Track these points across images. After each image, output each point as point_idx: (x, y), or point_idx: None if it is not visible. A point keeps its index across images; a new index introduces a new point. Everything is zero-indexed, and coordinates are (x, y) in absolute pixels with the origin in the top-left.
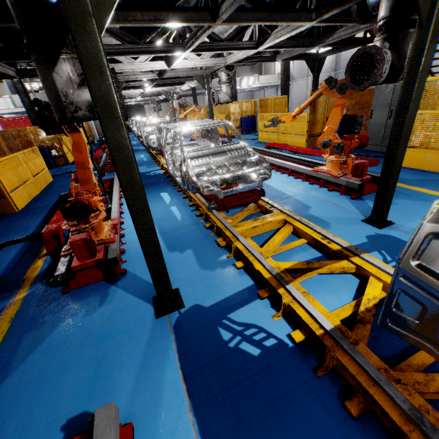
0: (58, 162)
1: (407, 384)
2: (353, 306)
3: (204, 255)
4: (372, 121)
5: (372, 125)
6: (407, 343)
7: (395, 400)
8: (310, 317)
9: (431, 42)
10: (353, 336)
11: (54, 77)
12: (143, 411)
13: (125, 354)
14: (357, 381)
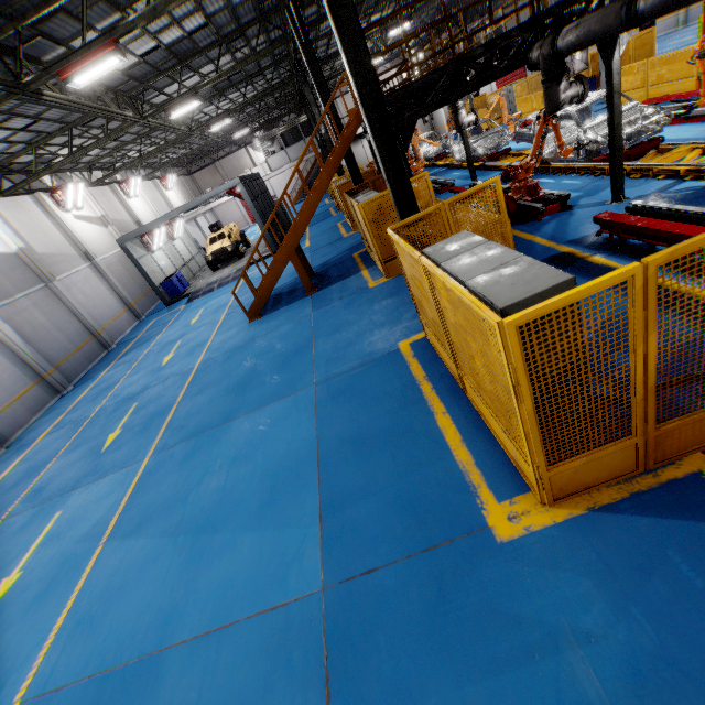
0: None
1: None
2: None
3: (625, 185)
4: None
5: None
6: None
7: None
8: None
9: None
10: None
11: (559, 90)
12: None
13: None
14: None
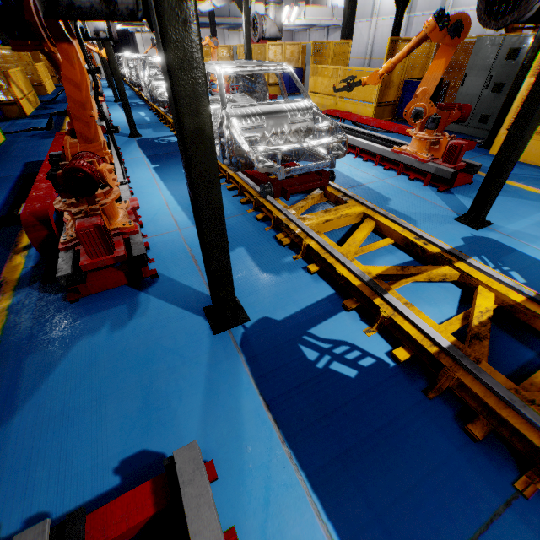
0: (9, 113)
1: (539, 405)
2: (461, 319)
3: (263, 255)
4: (462, 89)
5: (462, 96)
6: (523, 360)
7: (532, 423)
8: (419, 332)
9: None
10: (473, 354)
11: None
12: (223, 447)
13: (182, 380)
14: (477, 402)
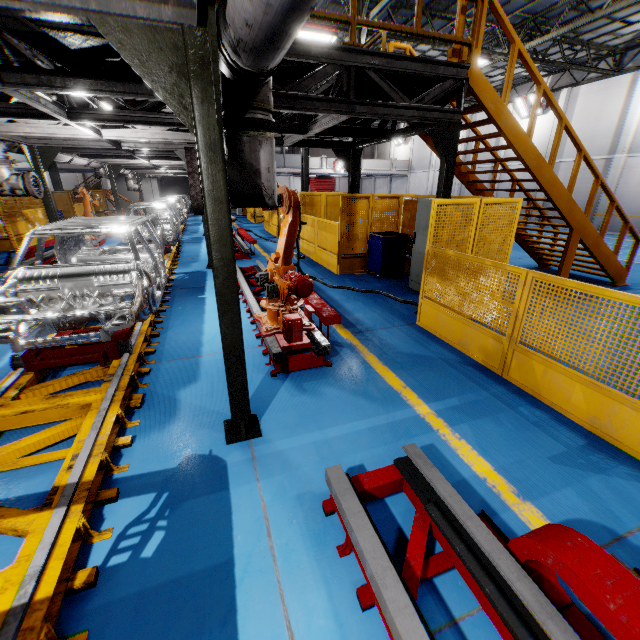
0: (1, 247)
1: None
2: None
3: None
4: (415, 247)
5: (416, 254)
6: None
7: None
8: None
9: (211, 157)
10: None
11: None
12: None
13: None
14: None
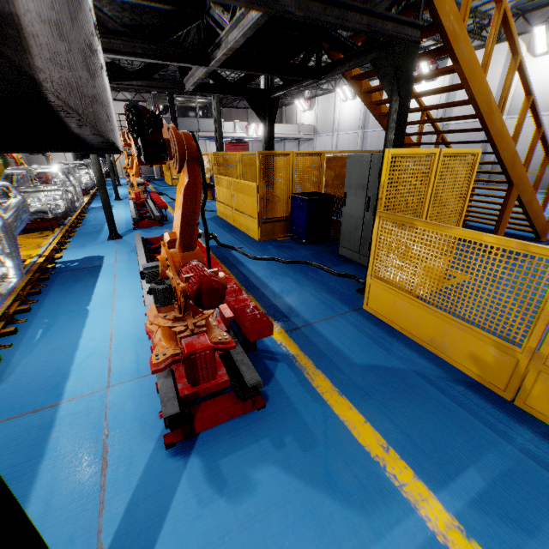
0: None
1: None
2: None
3: None
4: (346, 209)
5: (347, 218)
6: None
7: None
8: None
9: None
10: None
11: None
12: None
13: None
14: None
